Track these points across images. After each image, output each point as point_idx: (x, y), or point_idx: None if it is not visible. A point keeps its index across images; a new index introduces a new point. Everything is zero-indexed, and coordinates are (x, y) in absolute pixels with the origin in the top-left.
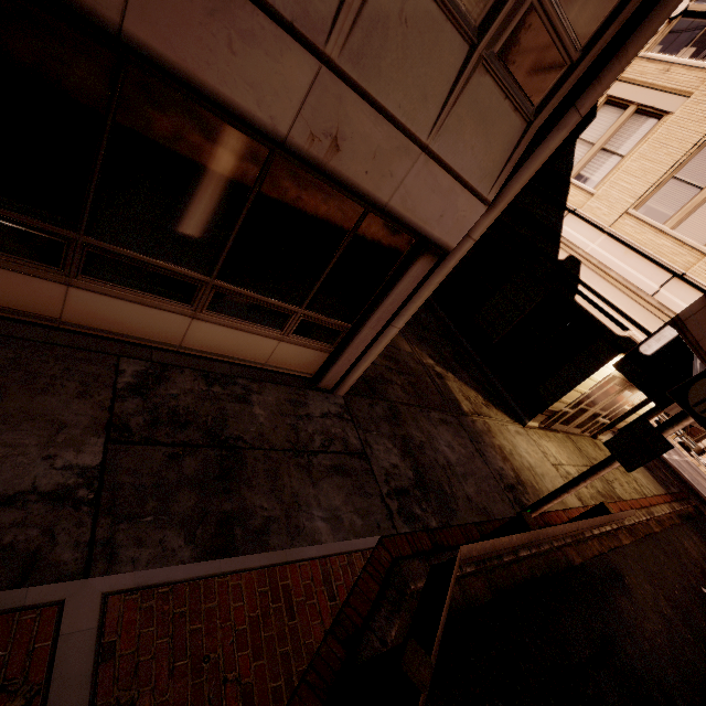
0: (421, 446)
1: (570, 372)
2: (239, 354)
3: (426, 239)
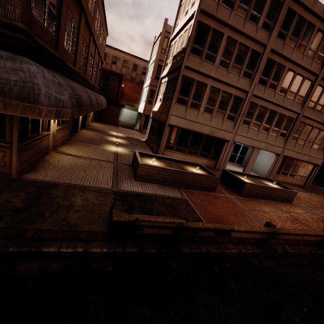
0: None
1: None
2: (296, 183)
3: (317, 165)
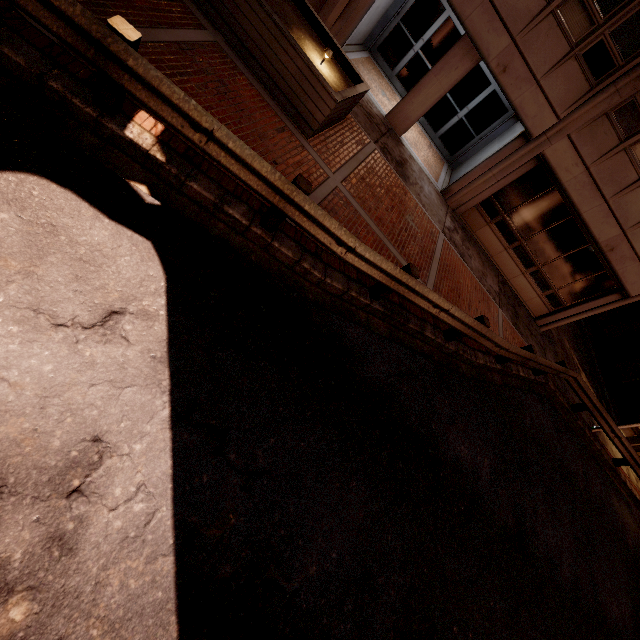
0: None
1: None
2: (521, 293)
3: (622, 288)
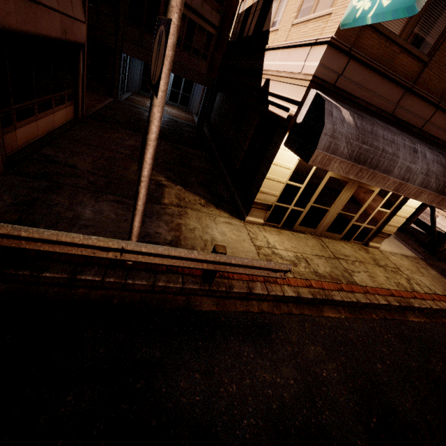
0: (54, 205)
1: (264, 165)
2: None
3: None
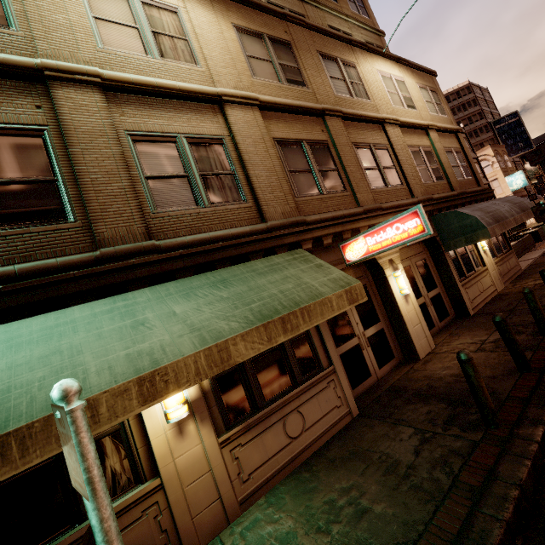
0: None
1: None
2: None
3: None
